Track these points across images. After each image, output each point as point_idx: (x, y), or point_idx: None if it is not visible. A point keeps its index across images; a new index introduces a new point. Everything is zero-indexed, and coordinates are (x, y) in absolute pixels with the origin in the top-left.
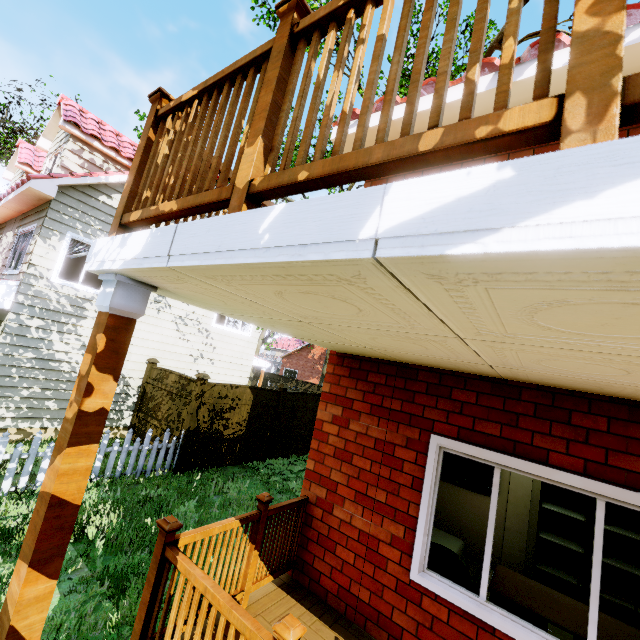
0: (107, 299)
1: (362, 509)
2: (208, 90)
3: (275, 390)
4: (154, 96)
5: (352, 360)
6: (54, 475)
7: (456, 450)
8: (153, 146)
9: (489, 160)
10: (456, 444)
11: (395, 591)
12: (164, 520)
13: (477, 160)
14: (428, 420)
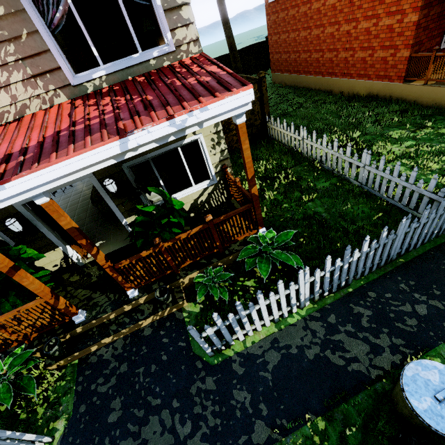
0: None
1: (429, 42)
2: None
3: None
4: None
5: None
6: None
7: None
8: None
9: None
10: None
11: None
12: None
13: None
14: None
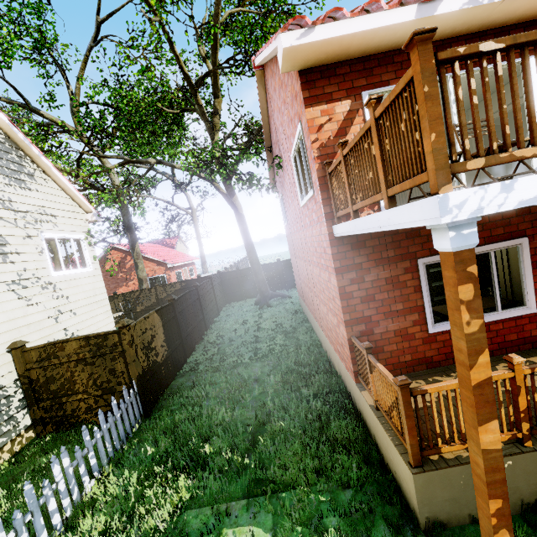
0: (472, 238)
1: (391, 320)
2: (515, 46)
3: (169, 303)
4: (426, 35)
5: (350, 238)
6: (486, 367)
7: (432, 261)
8: (446, 94)
9: (398, 72)
10: (432, 258)
11: (423, 344)
12: (402, 381)
13: (390, 72)
14: (412, 253)
